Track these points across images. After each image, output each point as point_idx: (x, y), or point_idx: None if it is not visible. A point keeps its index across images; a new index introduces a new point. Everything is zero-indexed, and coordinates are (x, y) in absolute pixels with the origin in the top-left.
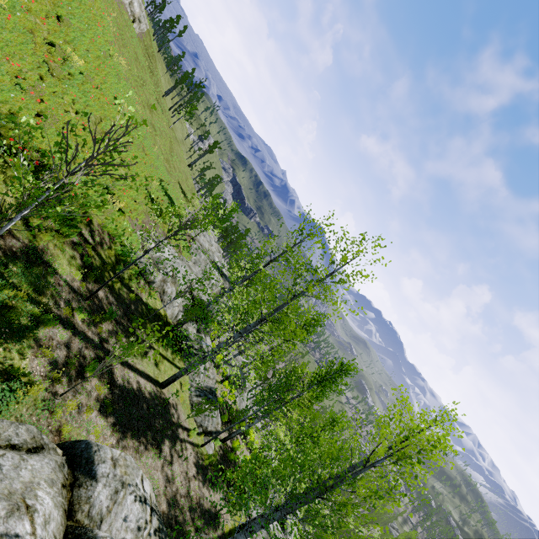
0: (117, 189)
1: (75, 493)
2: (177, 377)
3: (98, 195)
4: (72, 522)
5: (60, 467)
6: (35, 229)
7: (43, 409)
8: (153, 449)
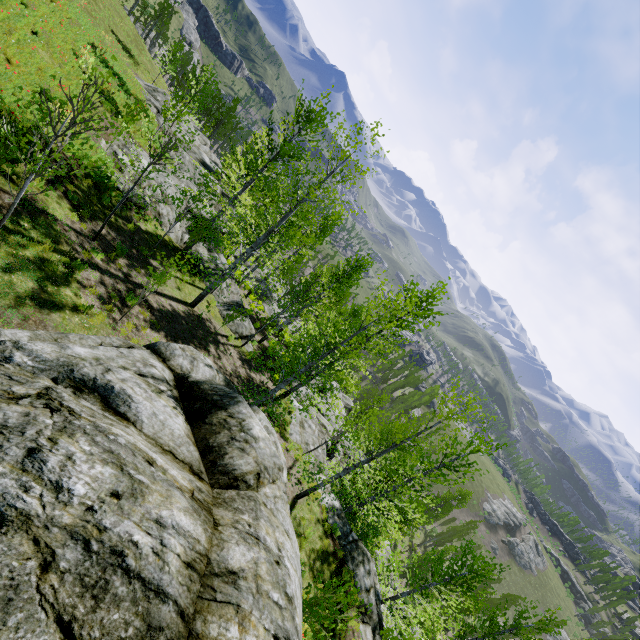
0: (54, 91)
1: (168, 364)
2: (203, 296)
3: (81, 144)
4: (175, 373)
5: (151, 354)
6: (13, 177)
7: (113, 330)
8: (202, 350)
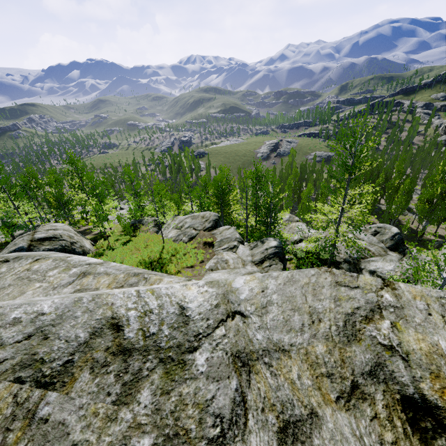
0: None
1: None
2: None
3: None
4: None
5: None
6: None
7: None
8: None
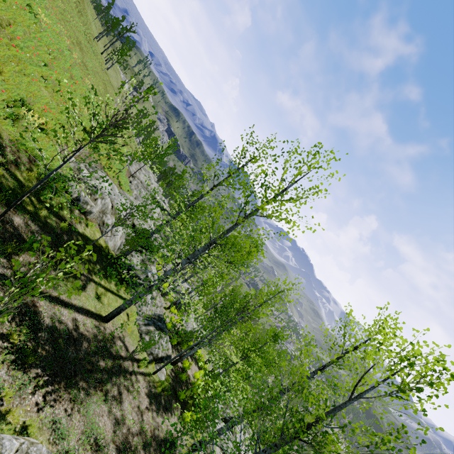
0: (35, 104)
1: None
2: (121, 310)
3: None
4: None
5: None
6: None
7: None
8: (96, 393)
